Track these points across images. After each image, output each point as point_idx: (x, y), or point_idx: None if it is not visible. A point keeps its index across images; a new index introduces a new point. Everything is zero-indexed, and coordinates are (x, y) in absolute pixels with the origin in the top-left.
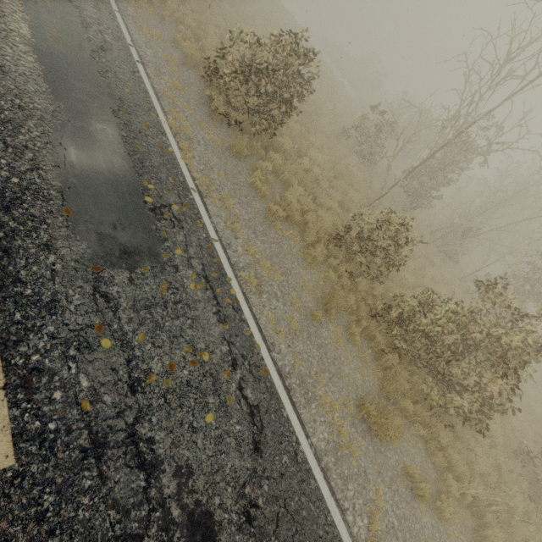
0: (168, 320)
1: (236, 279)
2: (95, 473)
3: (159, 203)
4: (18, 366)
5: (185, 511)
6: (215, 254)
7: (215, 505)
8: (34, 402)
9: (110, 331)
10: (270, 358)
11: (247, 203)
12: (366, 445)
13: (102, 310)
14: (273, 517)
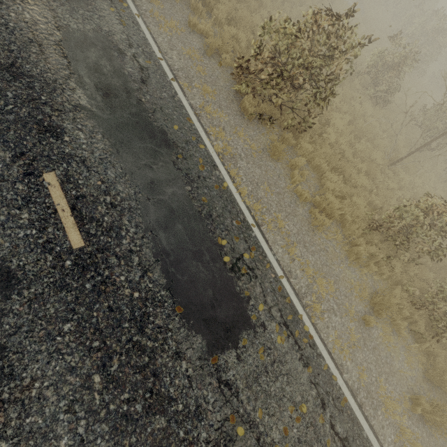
0: (272, 385)
1: (305, 312)
2: None
3: (234, 258)
4: None
5: None
6: (285, 292)
7: None
8: None
9: (239, 417)
10: (344, 384)
11: (292, 213)
12: (420, 433)
13: (229, 399)
14: None
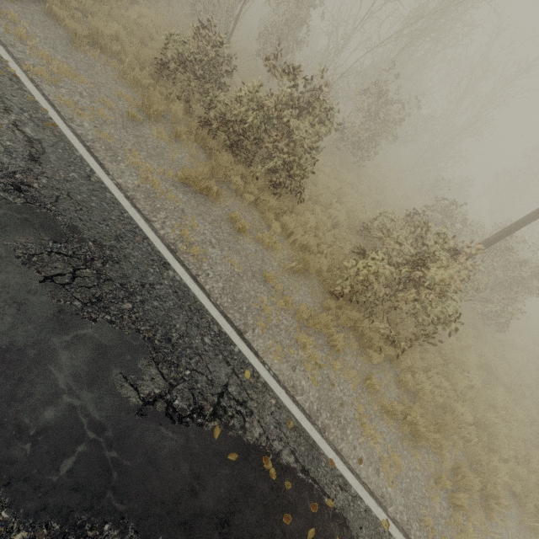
0: None
1: (18, 66)
2: None
3: None
4: None
5: None
6: None
7: None
8: None
9: None
10: (63, 122)
11: (44, 27)
12: (187, 199)
13: None
14: (51, 197)
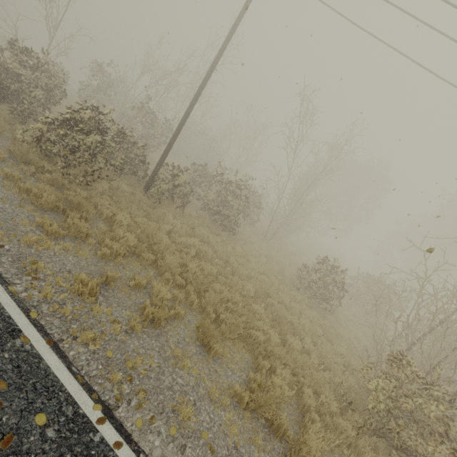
0: None
1: None
2: None
3: None
4: None
5: None
6: None
7: None
8: None
9: None
10: None
11: None
12: None
13: None
14: None
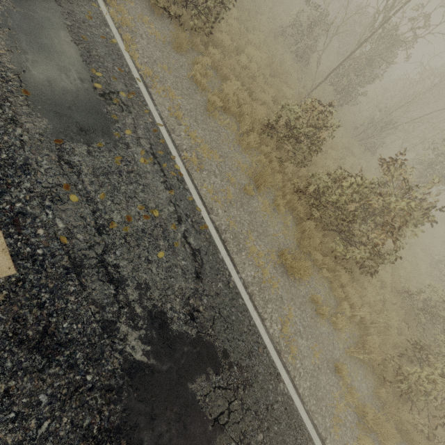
0: (124, 185)
1: (180, 158)
2: (77, 283)
3: (108, 90)
4: (6, 210)
5: (145, 310)
6: (161, 136)
7: (167, 308)
8: (23, 235)
9: (76, 190)
10: (209, 218)
11: (189, 95)
12: (283, 281)
13: (68, 174)
14: (210, 318)
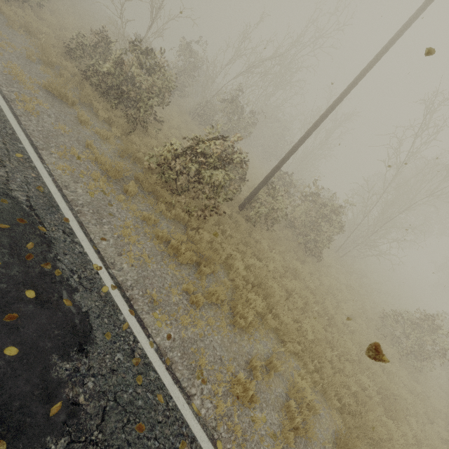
0: None
1: None
2: None
3: None
4: None
5: None
6: None
7: None
8: None
9: None
10: None
11: None
12: (46, 96)
13: None
14: None
